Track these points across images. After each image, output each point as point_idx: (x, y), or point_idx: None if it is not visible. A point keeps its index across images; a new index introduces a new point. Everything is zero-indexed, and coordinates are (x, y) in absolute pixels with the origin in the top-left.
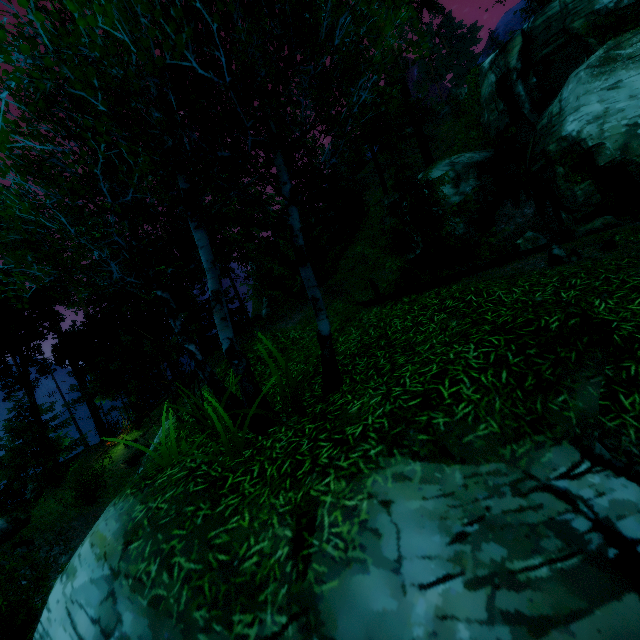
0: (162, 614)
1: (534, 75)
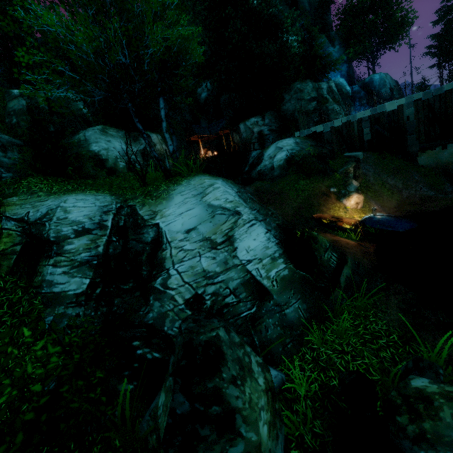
0: (233, 184)
1: (57, 117)
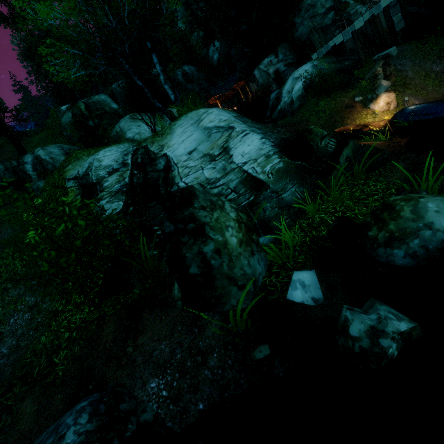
0: (232, 112)
1: (97, 119)
